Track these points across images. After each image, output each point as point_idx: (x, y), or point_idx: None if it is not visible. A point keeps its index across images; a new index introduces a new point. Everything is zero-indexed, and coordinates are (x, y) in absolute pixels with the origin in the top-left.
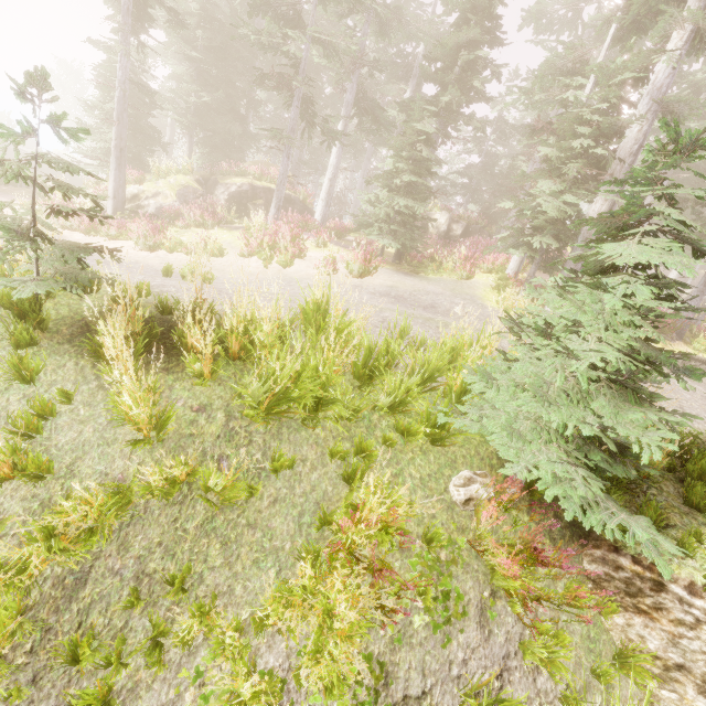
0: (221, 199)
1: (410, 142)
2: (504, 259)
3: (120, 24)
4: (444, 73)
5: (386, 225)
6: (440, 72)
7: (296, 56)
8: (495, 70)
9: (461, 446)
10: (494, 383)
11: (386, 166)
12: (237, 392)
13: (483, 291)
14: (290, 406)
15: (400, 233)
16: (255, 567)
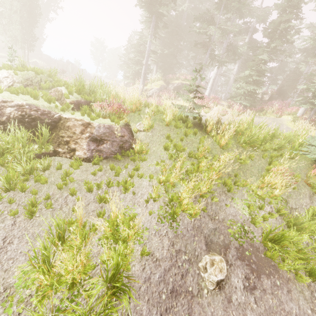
0: (170, 89)
1: (256, 64)
2: (296, 109)
3: (152, 32)
4: (272, 33)
5: (244, 97)
6: (271, 34)
7: (210, 34)
8: (298, 30)
9: (299, 160)
10: (315, 140)
11: (246, 73)
12: (238, 140)
13: (286, 122)
14: (254, 144)
15: (249, 99)
16: (250, 177)
